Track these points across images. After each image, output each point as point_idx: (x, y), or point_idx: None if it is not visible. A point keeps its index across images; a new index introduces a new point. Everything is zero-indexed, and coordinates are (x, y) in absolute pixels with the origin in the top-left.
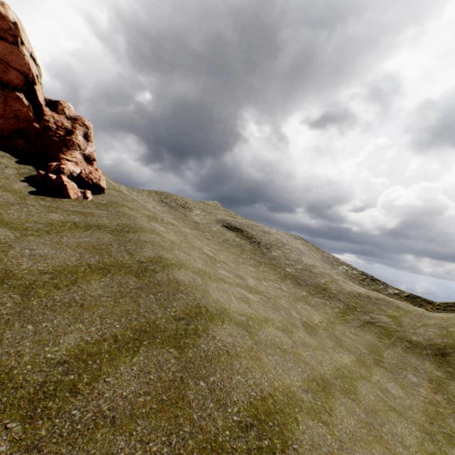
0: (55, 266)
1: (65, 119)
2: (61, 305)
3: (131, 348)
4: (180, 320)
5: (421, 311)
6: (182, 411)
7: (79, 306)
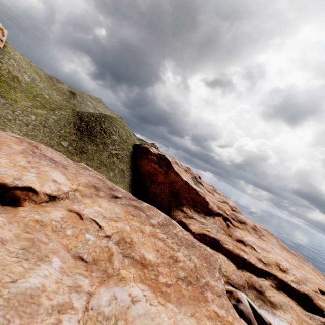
0: None
1: None
2: None
3: None
4: None
5: None
6: None
7: None
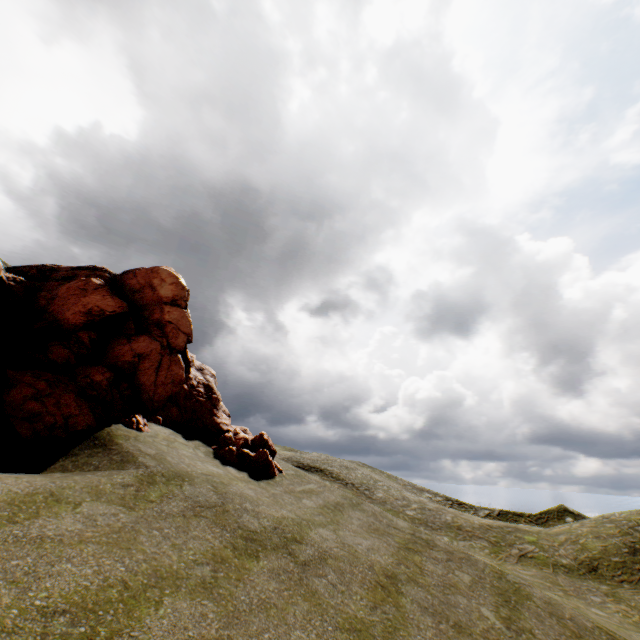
0: (391, 556)
1: (196, 371)
2: (444, 588)
3: (514, 608)
4: (501, 579)
5: (542, 529)
6: (584, 639)
7: (451, 585)
